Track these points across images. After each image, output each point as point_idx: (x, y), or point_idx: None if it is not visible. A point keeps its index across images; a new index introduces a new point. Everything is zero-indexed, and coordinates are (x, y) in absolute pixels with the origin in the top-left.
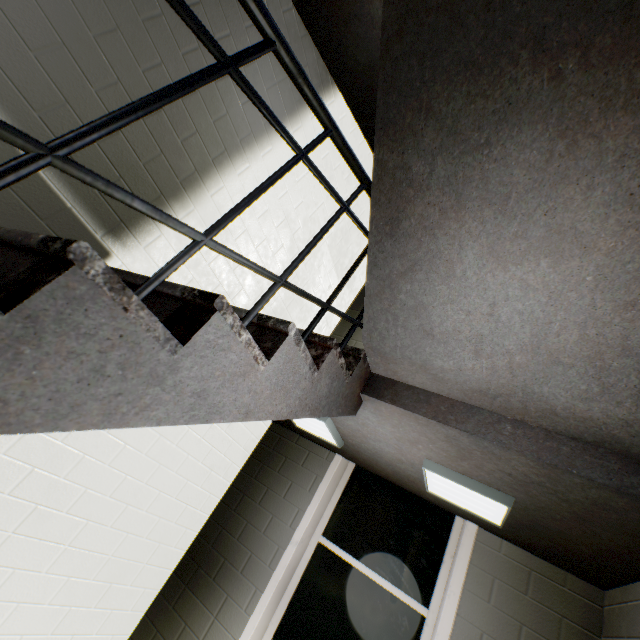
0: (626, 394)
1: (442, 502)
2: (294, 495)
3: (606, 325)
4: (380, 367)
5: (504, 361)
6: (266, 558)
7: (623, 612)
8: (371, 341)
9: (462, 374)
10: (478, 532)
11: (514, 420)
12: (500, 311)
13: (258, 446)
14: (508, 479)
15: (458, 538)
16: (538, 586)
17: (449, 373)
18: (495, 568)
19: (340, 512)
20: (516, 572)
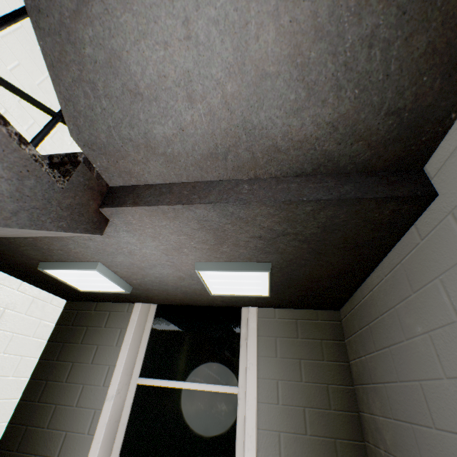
0: (328, 88)
1: (228, 301)
2: (102, 356)
3: (296, 5)
4: (113, 173)
5: (218, 97)
6: (84, 428)
7: (354, 315)
8: (81, 132)
9: (187, 136)
10: (258, 311)
11: (249, 179)
12: (196, 28)
13: (55, 329)
14: (261, 244)
15: (247, 323)
16: (303, 328)
17: (175, 142)
18: (275, 331)
19: (152, 350)
20: (288, 326)
